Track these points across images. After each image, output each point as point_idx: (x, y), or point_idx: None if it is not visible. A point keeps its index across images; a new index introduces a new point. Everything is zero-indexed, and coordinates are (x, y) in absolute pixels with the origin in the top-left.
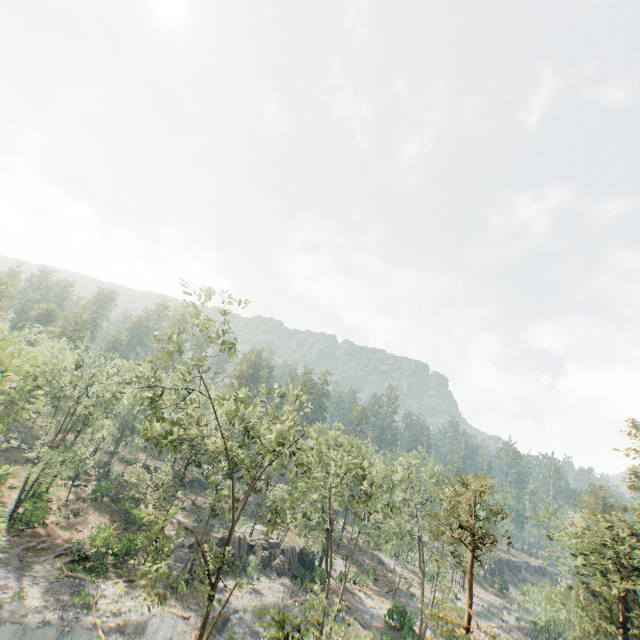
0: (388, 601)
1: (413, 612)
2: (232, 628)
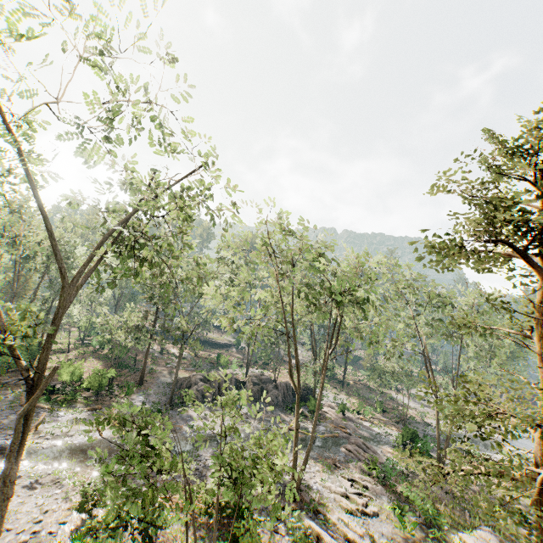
0: (398, 429)
1: (428, 438)
2: (197, 452)
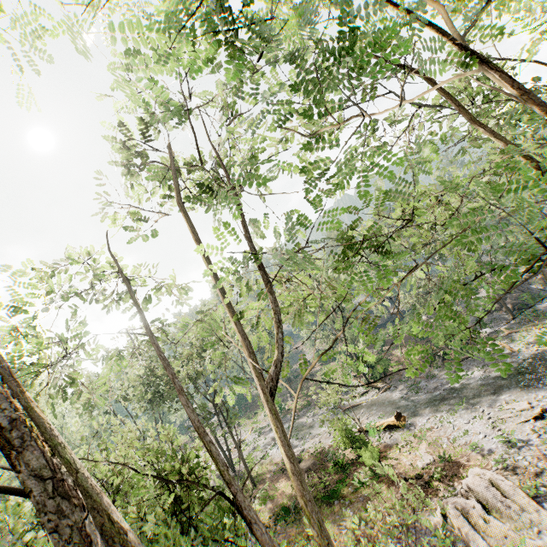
0: None
1: None
2: None
